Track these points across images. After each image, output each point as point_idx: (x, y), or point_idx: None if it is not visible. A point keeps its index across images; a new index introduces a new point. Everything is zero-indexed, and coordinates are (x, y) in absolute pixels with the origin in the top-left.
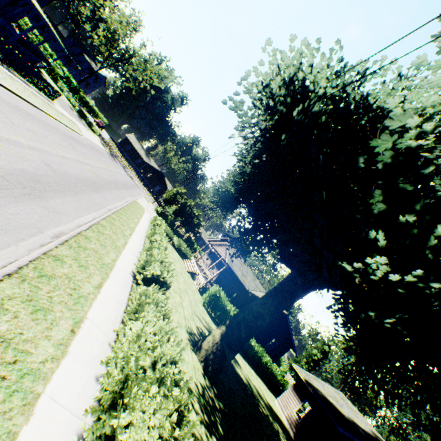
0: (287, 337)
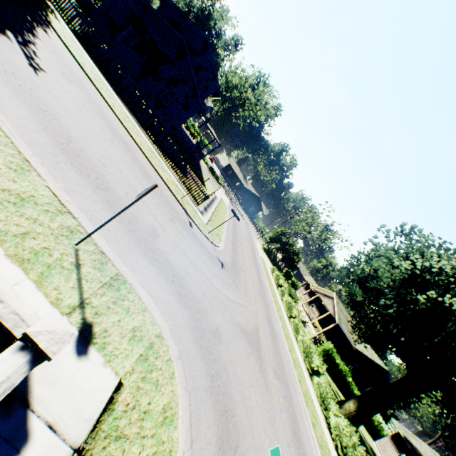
0: None
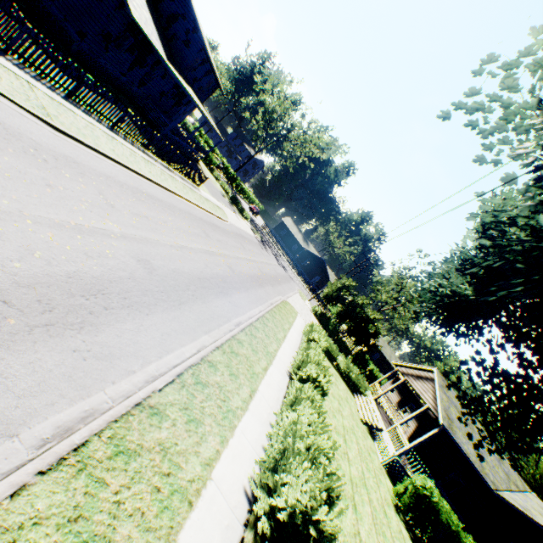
0: None
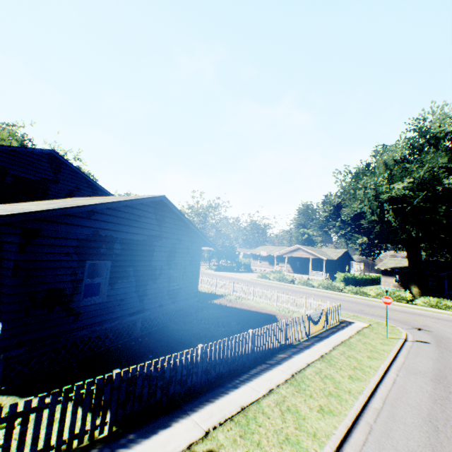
0: (348, 258)
